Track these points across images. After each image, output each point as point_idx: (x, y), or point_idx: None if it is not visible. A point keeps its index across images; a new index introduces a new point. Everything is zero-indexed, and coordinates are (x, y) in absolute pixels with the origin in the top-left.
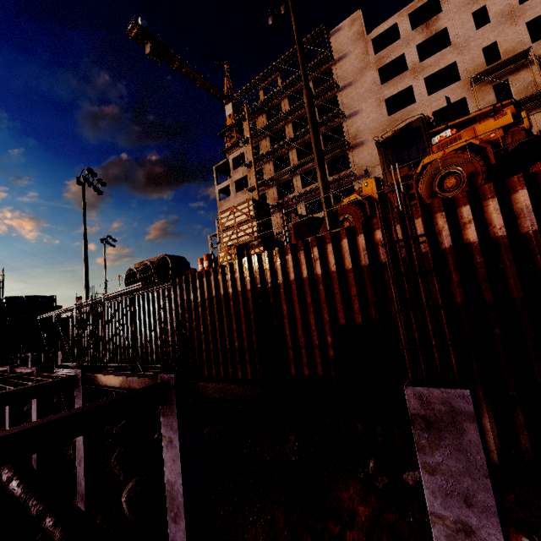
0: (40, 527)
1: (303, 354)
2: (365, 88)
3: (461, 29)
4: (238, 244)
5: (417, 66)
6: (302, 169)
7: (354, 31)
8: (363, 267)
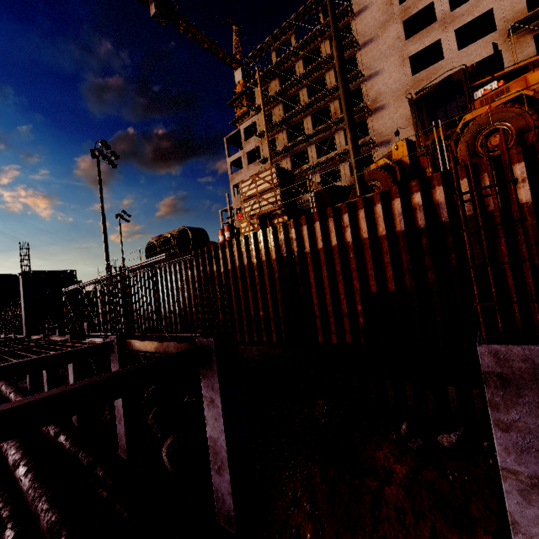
0: (92, 475)
1: (332, 322)
2: (388, 44)
3: None
4: (261, 214)
5: (447, 16)
6: (317, 138)
7: None
8: (397, 233)
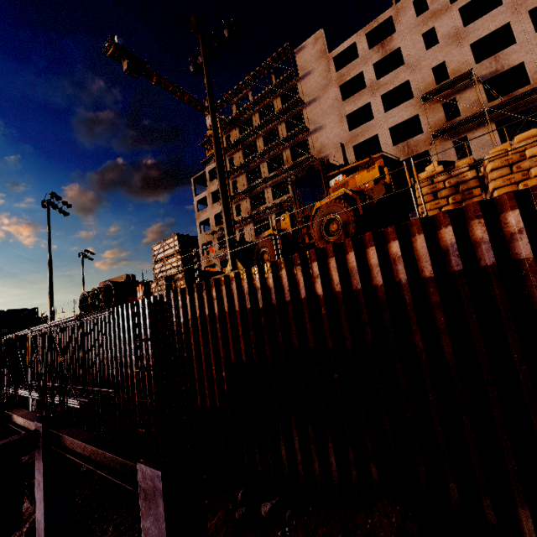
0: None
1: (206, 386)
2: (328, 104)
3: (412, 49)
4: (167, 276)
5: (374, 84)
6: (272, 181)
7: (317, 49)
8: (247, 309)
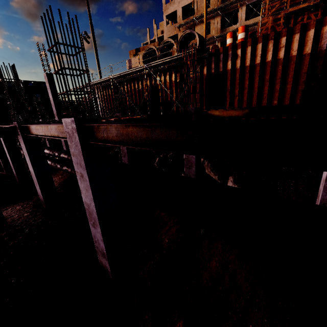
0: None
1: None
2: None
3: None
4: (288, 12)
5: None
6: None
7: None
8: None
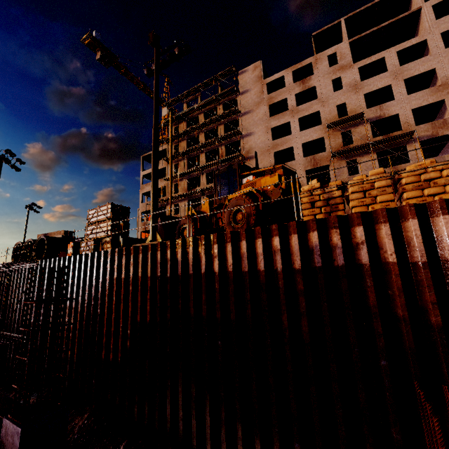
0: None
1: (111, 341)
2: (259, 117)
3: (324, 89)
4: (96, 238)
5: (294, 108)
6: (208, 169)
7: (255, 75)
8: (157, 277)
